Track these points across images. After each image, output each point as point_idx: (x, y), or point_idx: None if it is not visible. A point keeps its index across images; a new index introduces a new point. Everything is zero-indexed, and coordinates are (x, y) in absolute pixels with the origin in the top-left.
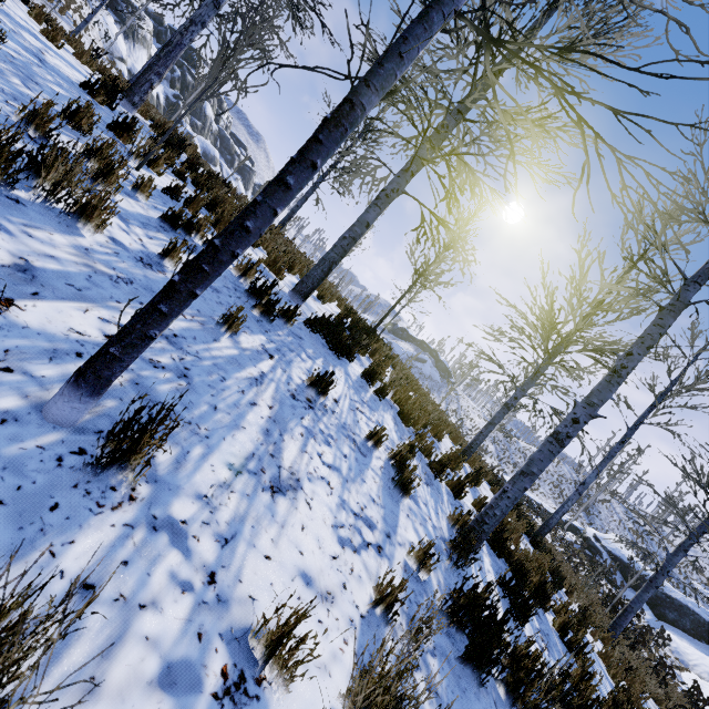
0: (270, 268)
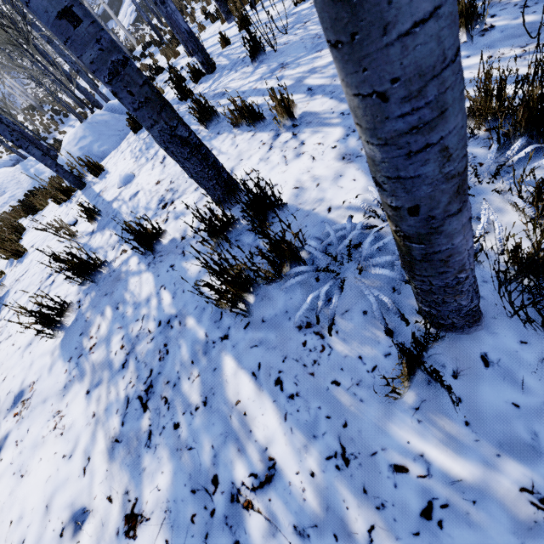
0: None
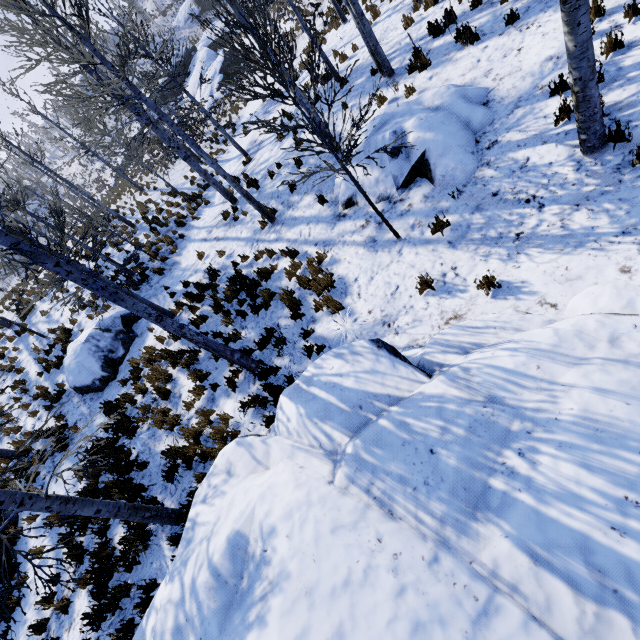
0: (1, 338)
